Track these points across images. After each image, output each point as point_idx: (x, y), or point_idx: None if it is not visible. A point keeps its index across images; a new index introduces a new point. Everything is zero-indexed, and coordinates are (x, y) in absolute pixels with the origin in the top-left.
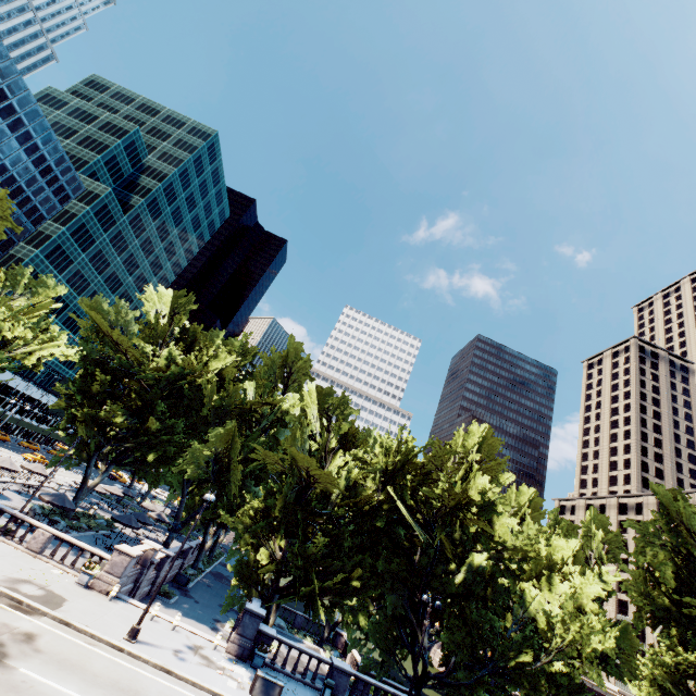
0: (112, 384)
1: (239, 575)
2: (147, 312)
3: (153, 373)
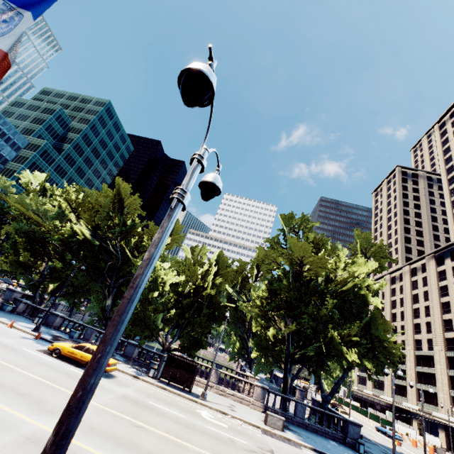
0: (1, 218)
1: (27, 285)
2: (23, 183)
3: (15, 207)
